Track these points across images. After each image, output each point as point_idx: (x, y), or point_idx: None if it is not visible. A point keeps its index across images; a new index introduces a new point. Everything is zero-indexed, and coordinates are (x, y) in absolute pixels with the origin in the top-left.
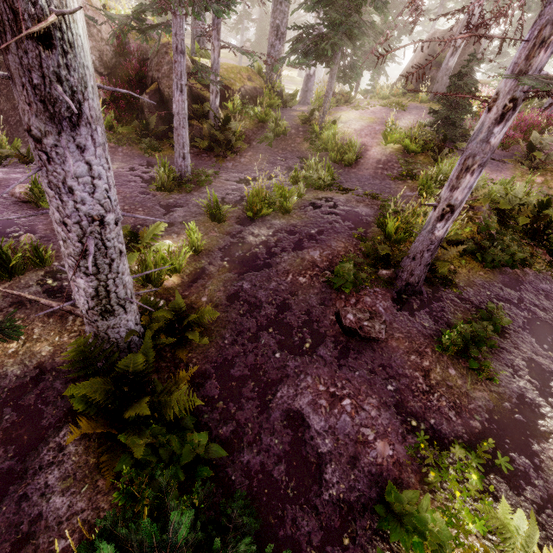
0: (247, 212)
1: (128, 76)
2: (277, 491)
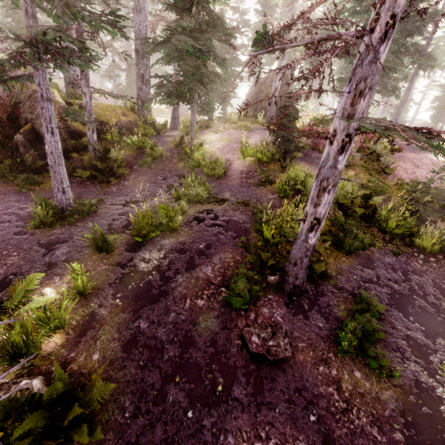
0: (136, 238)
1: None
2: None
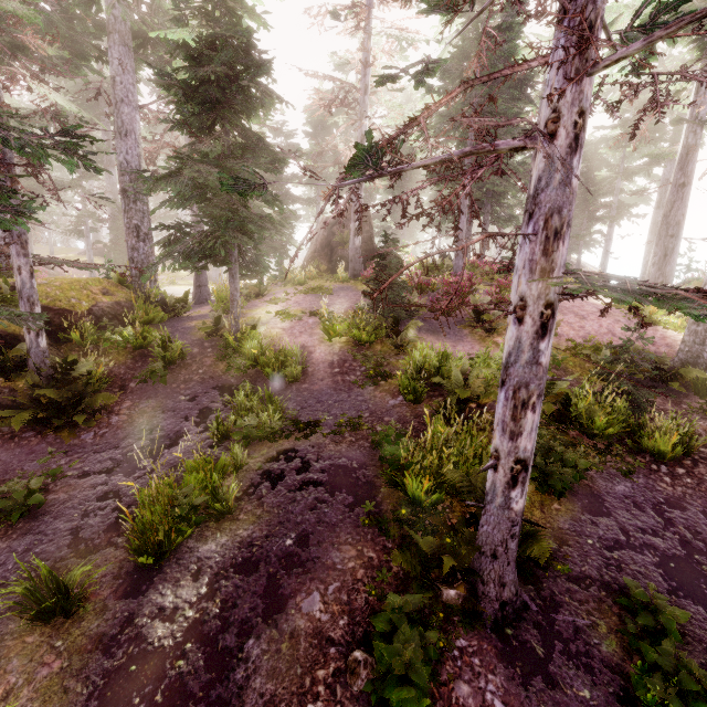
0: (138, 559)
1: None
2: None
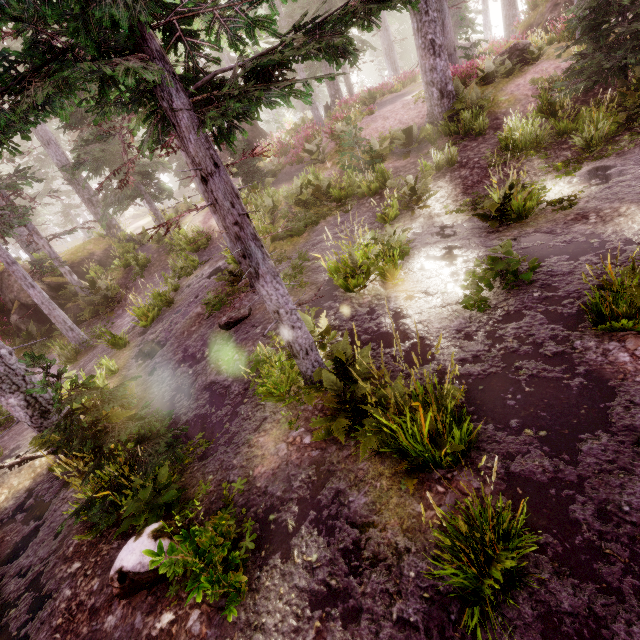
0: (141, 324)
1: None
2: (206, 416)
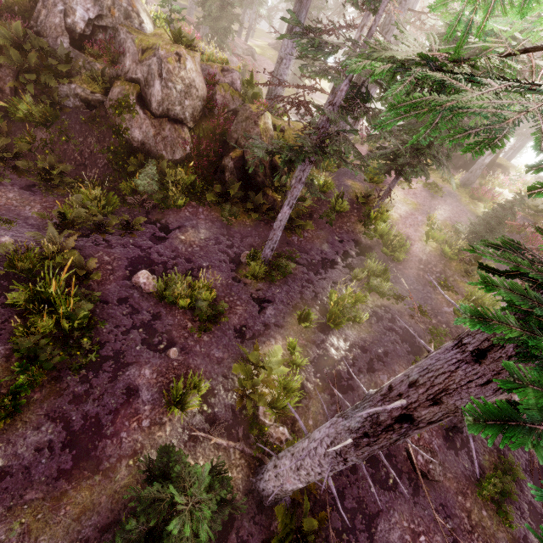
0: (328, 322)
1: (211, 130)
2: None
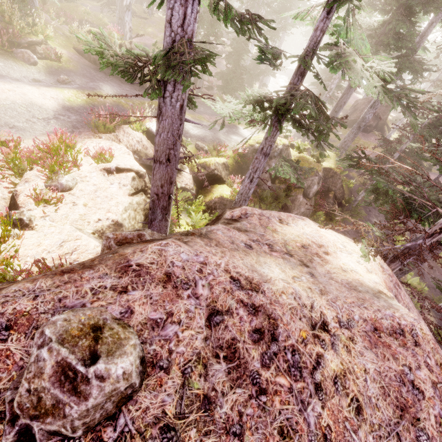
0: None
1: None
2: None
